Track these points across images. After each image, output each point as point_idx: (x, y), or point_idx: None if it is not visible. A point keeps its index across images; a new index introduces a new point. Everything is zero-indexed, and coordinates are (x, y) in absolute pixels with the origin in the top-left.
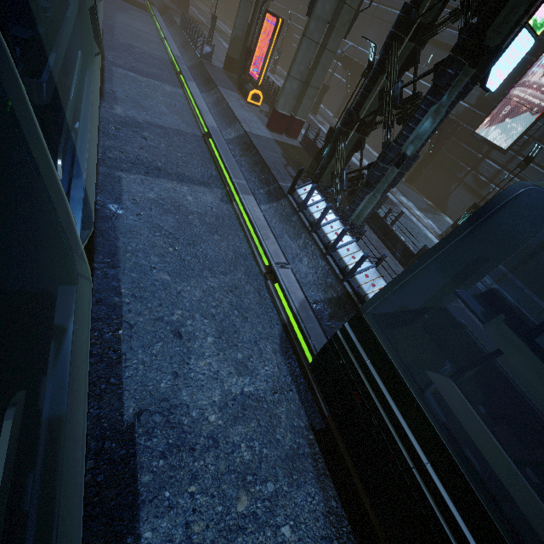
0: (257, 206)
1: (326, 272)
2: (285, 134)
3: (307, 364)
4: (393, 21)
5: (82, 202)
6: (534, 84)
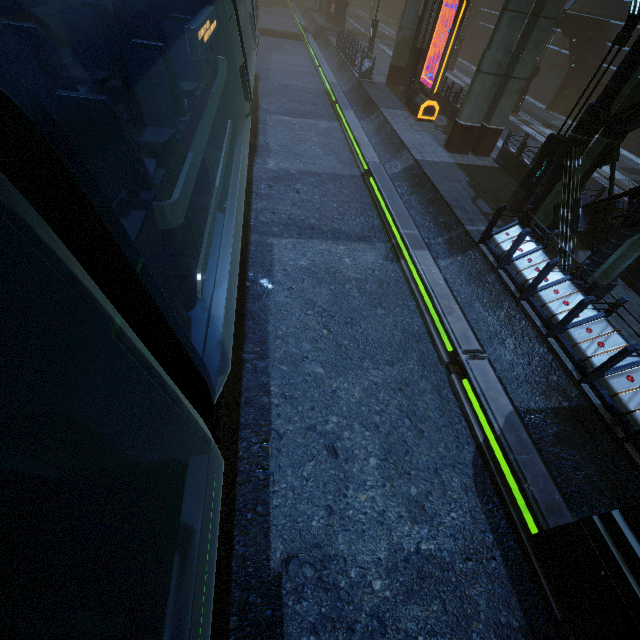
0: (433, 264)
1: (548, 364)
2: (471, 152)
3: (519, 518)
4: None
5: (223, 321)
6: None
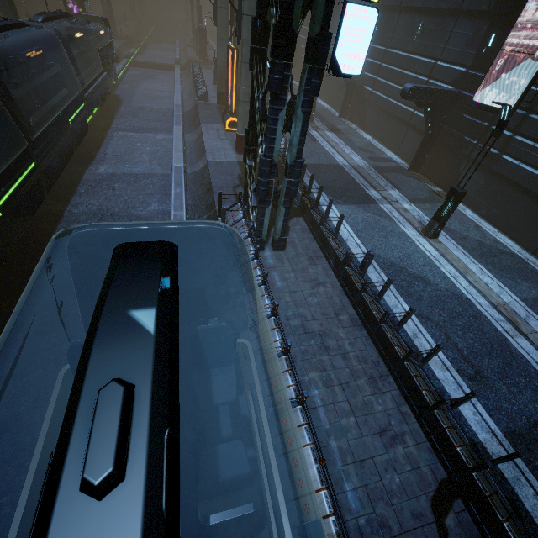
0: None
1: None
2: None
3: None
4: (380, 3)
5: None
6: (537, 21)
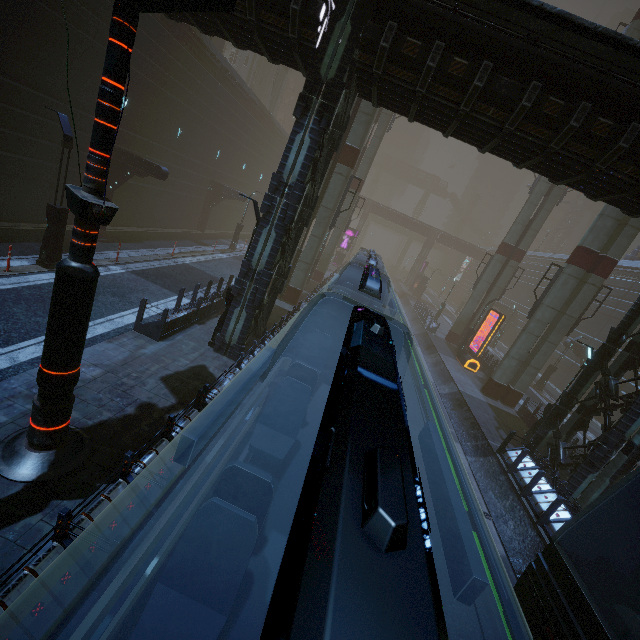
0: (462, 453)
1: (536, 544)
2: (500, 401)
3: (502, 629)
4: None
5: None
6: None
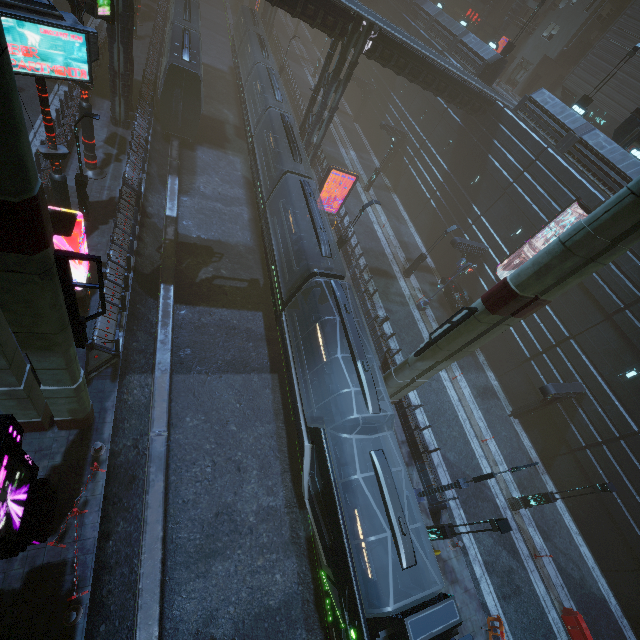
0: None
1: None
2: None
3: None
4: None
5: None
6: None
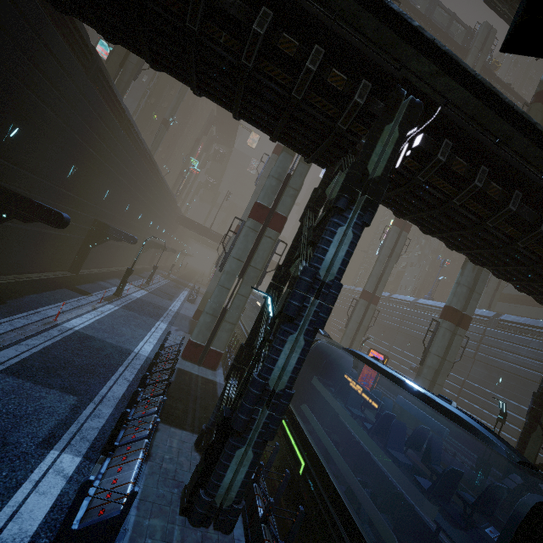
0: None
1: None
2: None
3: None
4: None
5: None
6: None
